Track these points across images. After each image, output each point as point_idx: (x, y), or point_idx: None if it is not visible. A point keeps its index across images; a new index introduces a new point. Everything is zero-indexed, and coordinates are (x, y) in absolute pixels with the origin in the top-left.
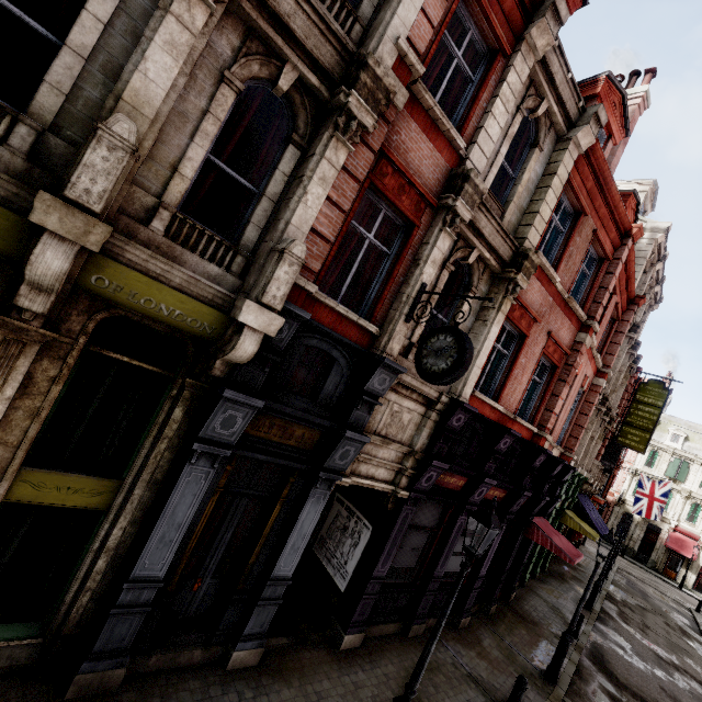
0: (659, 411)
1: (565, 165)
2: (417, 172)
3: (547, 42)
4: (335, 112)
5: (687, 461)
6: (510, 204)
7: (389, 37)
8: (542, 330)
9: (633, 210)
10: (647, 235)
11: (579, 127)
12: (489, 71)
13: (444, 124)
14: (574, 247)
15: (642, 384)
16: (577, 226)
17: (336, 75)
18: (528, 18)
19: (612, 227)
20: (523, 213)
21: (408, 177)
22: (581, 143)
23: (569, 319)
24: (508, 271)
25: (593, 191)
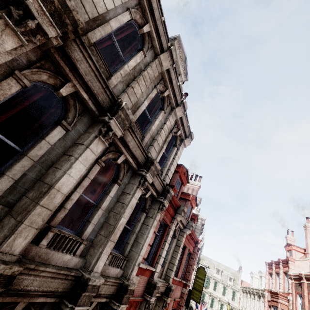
0: (203, 282)
1: (183, 241)
2: (137, 292)
3: (181, 218)
4: (111, 308)
5: (209, 277)
6: (166, 264)
7: (136, 265)
8: (172, 300)
9: (197, 217)
10: (200, 220)
11: (187, 229)
12: (164, 234)
13: (149, 269)
14: (183, 260)
15: (198, 268)
16: (184, 253)
17: (114, 293)
18: (176, 210)
19: (193, 243)
20: (169, 262)
21: (134, 301)
22: (187, 233)
23: (181, 285)
24: (164, 296)
25: (189, 238)
